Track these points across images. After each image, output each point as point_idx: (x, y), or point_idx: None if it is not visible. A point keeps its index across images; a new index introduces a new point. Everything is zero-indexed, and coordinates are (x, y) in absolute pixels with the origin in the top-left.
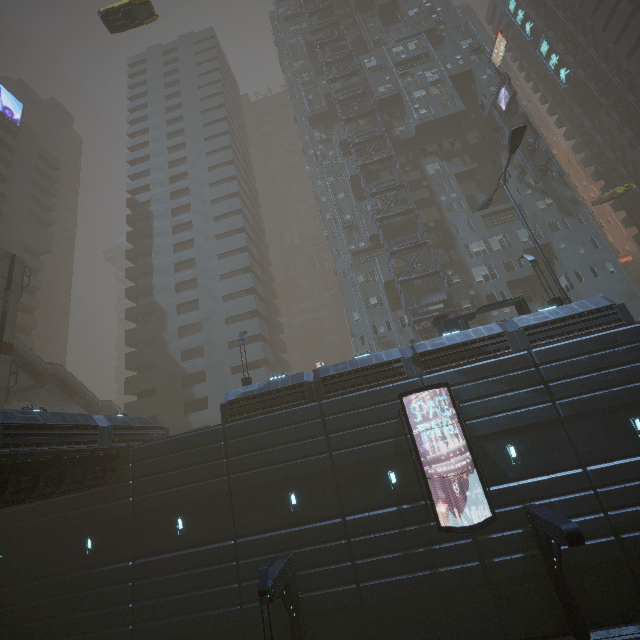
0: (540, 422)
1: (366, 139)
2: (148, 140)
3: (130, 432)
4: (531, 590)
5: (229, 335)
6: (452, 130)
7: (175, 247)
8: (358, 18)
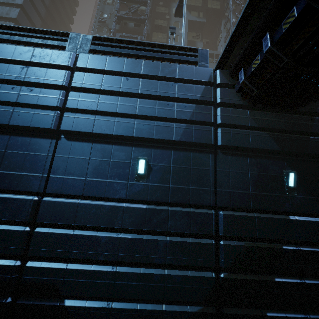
0: (27, 127)
1: None
2: None
3: None
4: None
5: None
6: None
7: None
8: None
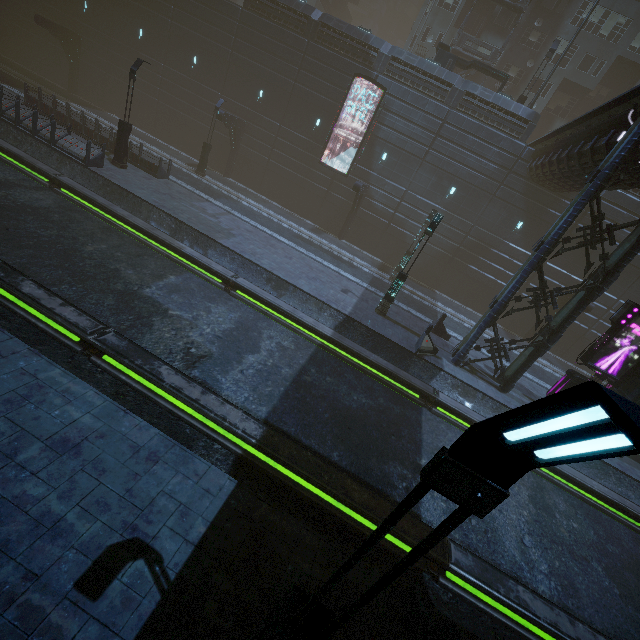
0: (411, 154)
1: None
2: None
3: None
4: (338, 215)
5: None
6: None
7: None
8: None
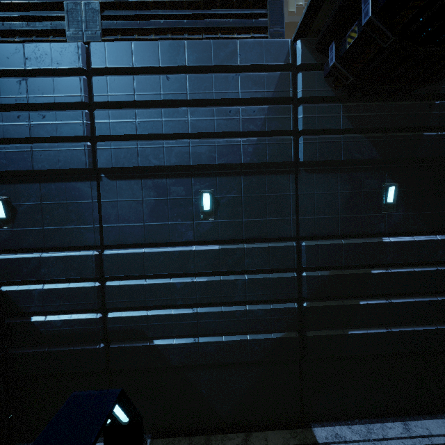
0: (57, 170)
1: None
2: None
3: None
4: None
5: None
6: None
7: None
8: None
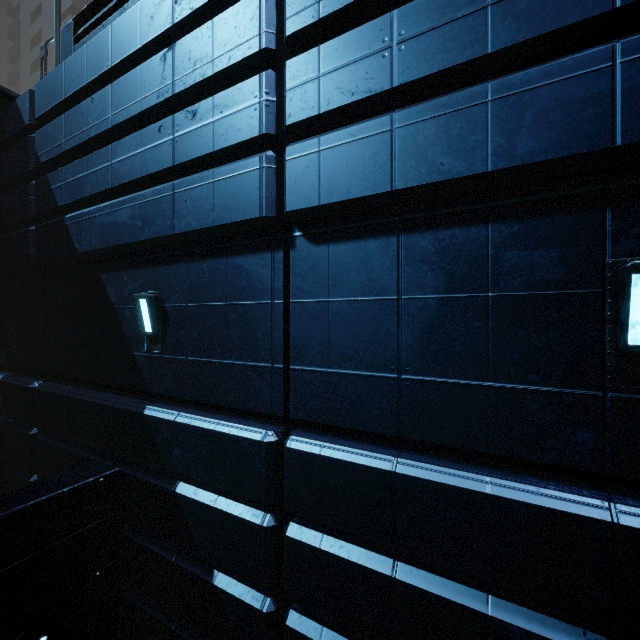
0: None
1: None
2: None
3: None
4: None
5: None
6: None
7: (36, 68)
8: None
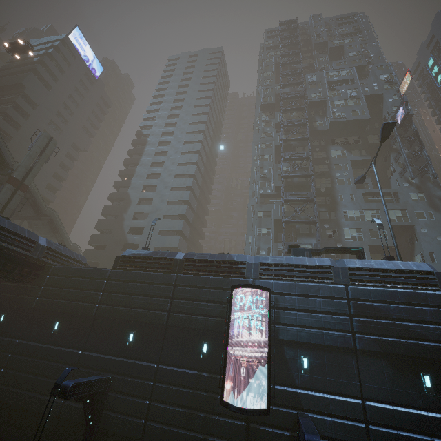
0: (336, 346)
1: (293, 124)
2: (162, 101)
3: (59, 256)
4: None
5: (162, 226)
6: (358, 131)
7: (152, 164)
8: (314, 53)
